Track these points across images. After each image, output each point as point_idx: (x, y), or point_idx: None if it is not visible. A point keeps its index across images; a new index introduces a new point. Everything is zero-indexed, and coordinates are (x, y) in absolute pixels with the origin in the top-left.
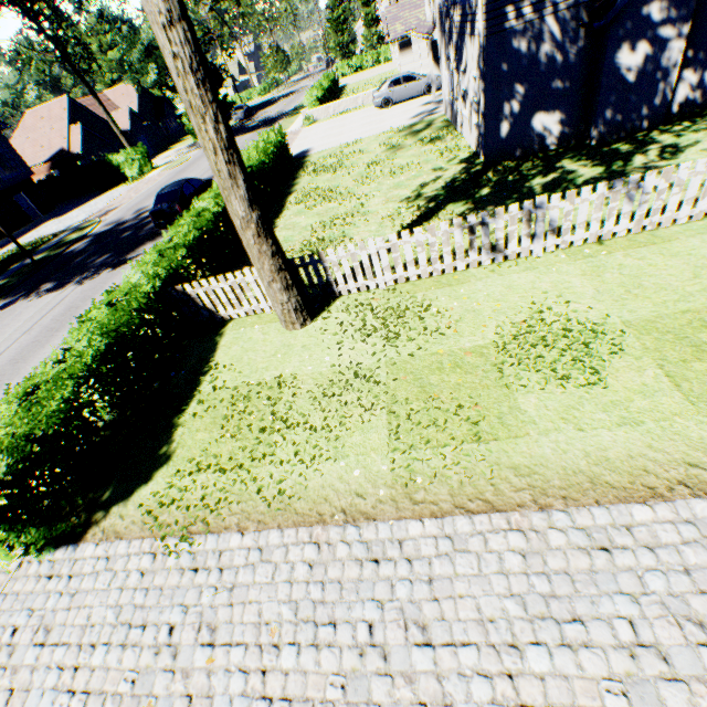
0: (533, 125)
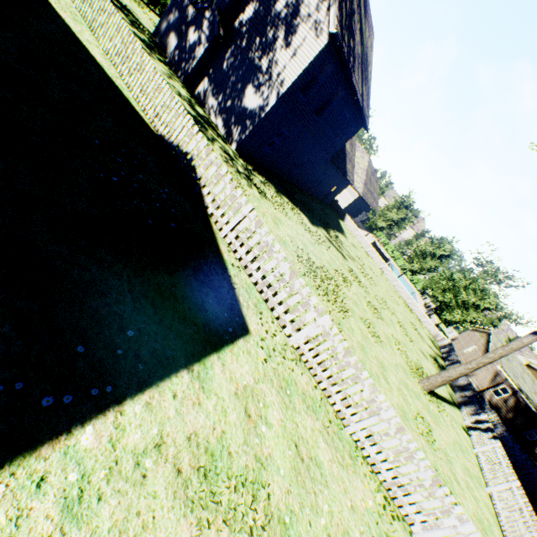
0: (170, 37)
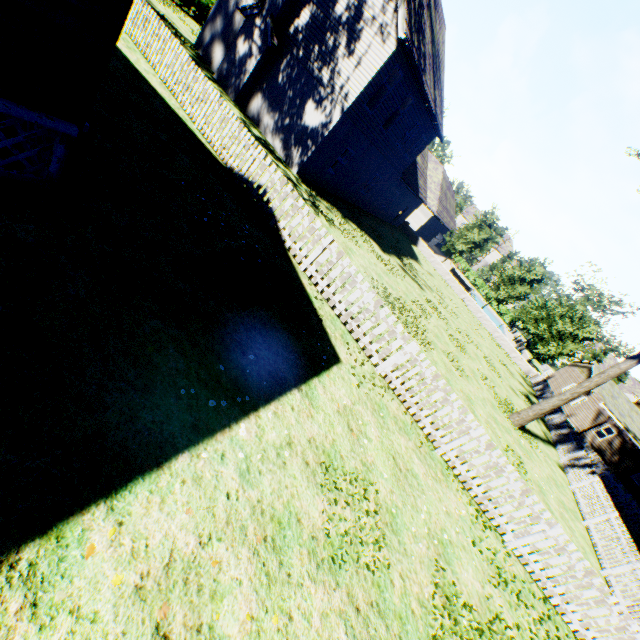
0: (215, 48)
